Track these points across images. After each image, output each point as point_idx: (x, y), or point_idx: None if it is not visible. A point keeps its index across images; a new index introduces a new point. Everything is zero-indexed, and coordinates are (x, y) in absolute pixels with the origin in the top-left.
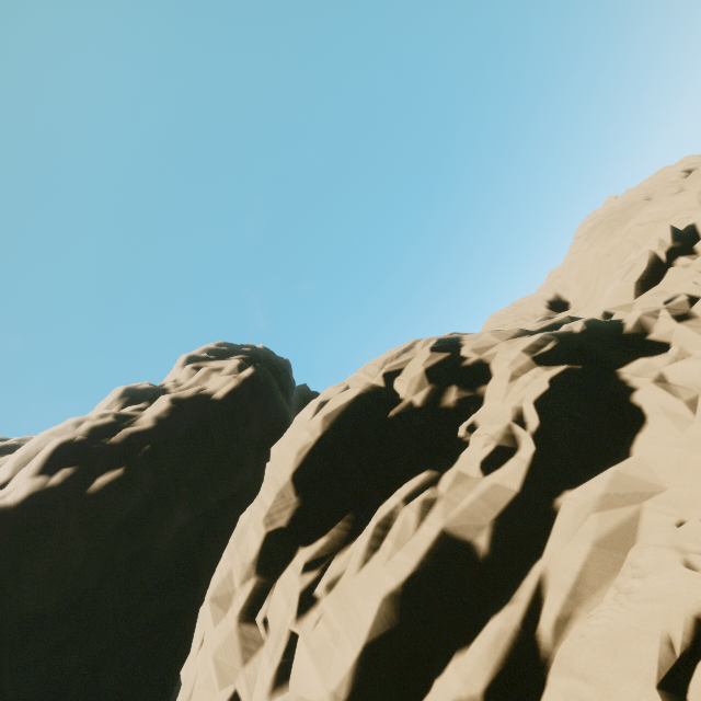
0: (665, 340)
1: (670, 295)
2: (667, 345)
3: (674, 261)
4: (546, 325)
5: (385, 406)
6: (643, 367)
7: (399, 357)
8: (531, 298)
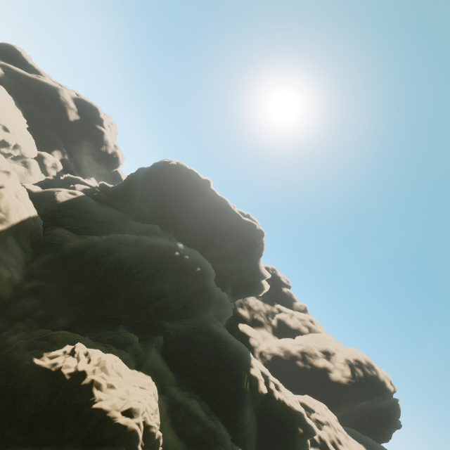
0: None
1: None
2: None
3: None
4: (342, 449)
5: (309, 411)
6: None
7: (322, 413)
8: None
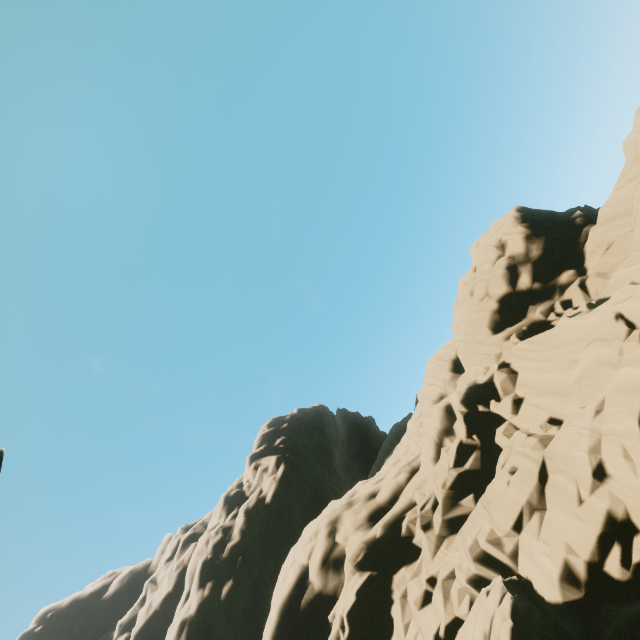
0: (419, 545)
1: (427, 496)
2: (421, 550)
3: (443, 441)
4: (387, 493)
5: (303, 589)
6: (401, 579)
7: (310, 539)
8: (443, 355)
